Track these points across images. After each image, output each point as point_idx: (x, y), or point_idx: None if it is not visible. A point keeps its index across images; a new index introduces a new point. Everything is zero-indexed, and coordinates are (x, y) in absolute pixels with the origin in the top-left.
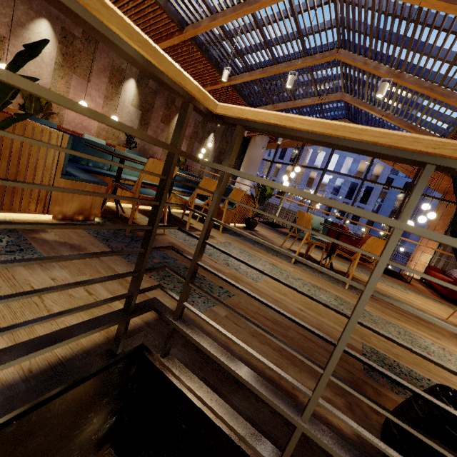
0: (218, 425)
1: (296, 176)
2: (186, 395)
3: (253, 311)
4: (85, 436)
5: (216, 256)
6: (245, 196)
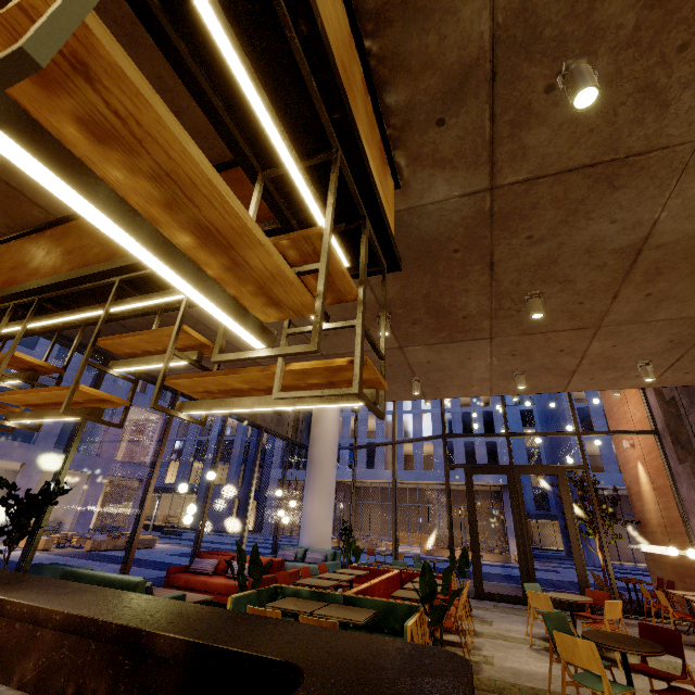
0: None
1: (385, 428)
2: None
3: None
4: None
5: None
6: None
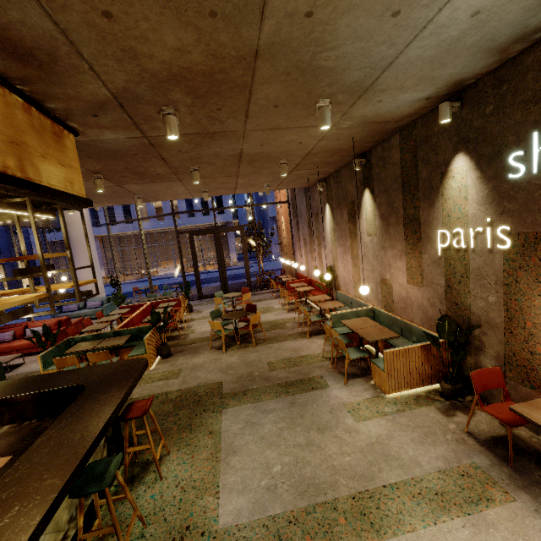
0: None
1: None
2: None
3: None
4: None
5: None
6: None
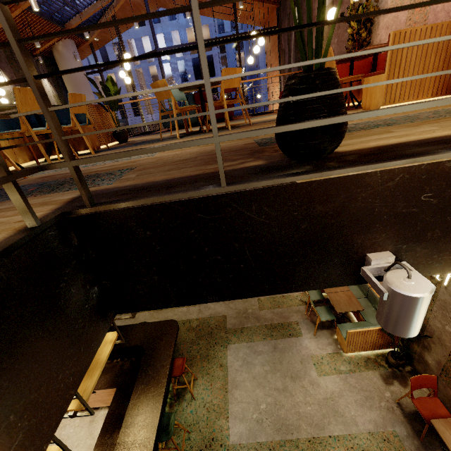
0: (169, 202)
1: (139, 81)
2: (131, 209)
3: (161, 165)
4: (76, 306)
5: (101, 163)
6: (91, 107)
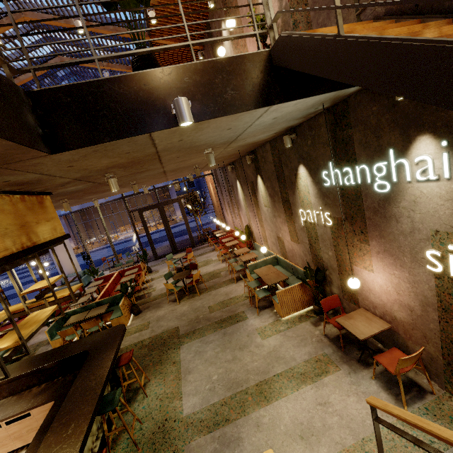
0: (77, 83)
1: None
2: (60, 87)
3: None
4: (31, 122)
5: None
6: None
